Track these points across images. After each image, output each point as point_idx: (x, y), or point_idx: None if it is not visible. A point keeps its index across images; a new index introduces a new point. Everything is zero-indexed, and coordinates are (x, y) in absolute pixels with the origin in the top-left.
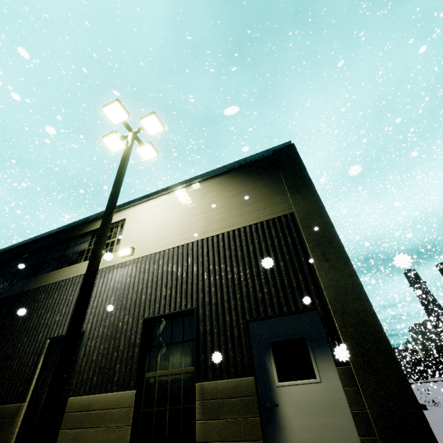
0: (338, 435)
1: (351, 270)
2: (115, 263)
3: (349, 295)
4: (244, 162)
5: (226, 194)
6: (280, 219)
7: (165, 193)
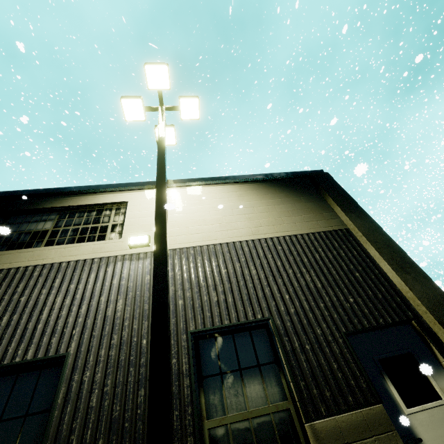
0: None
1: (432, 283)
2: (117, 253)
3: (443, 306)
4: (281, 176)
5: (268, 201)
6: (338, 233)
7: (187, 185)
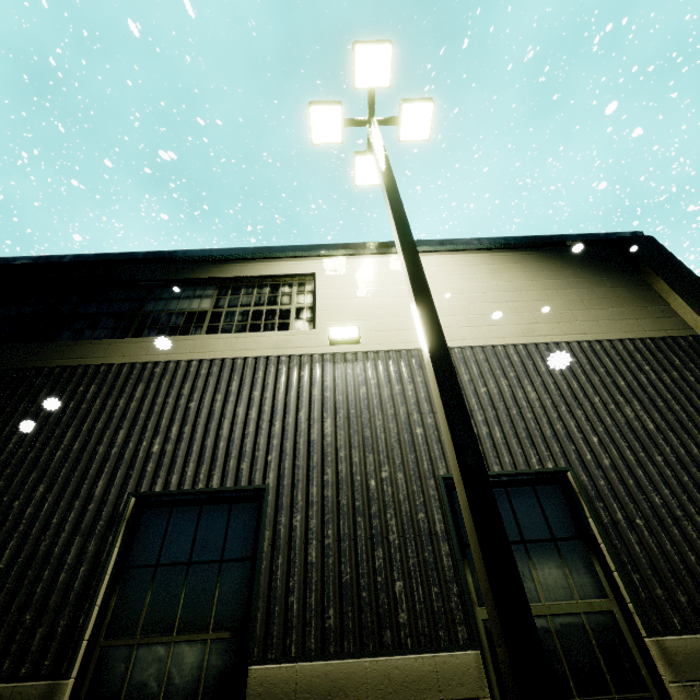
0: None
1: None
2: (313, 351)
3: None
4: (565, 240)
5: (545, 282)
6: (678, 341)
7: None
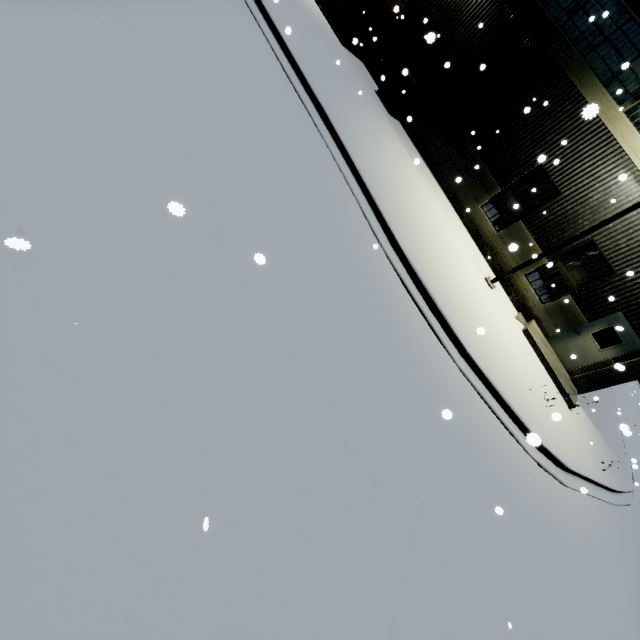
0: (580, 359)
1: None
2: (638, 165)
3: None
4: None
5: None
6: None
7: None
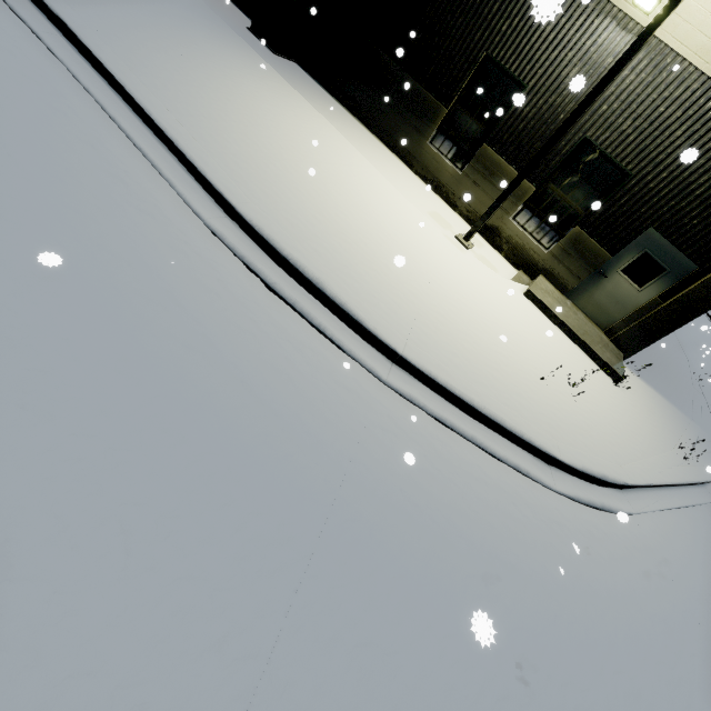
0: (615, 310)
1: None
2: (617, 3)
3: None
4: None
5: None
6: None
7: None
